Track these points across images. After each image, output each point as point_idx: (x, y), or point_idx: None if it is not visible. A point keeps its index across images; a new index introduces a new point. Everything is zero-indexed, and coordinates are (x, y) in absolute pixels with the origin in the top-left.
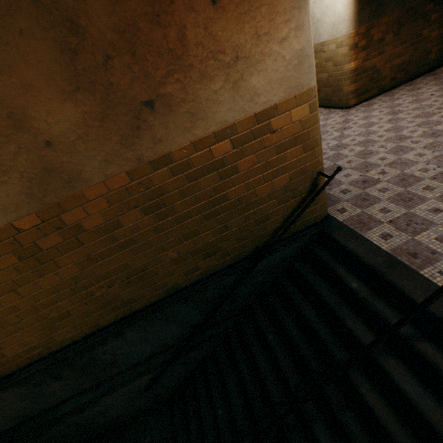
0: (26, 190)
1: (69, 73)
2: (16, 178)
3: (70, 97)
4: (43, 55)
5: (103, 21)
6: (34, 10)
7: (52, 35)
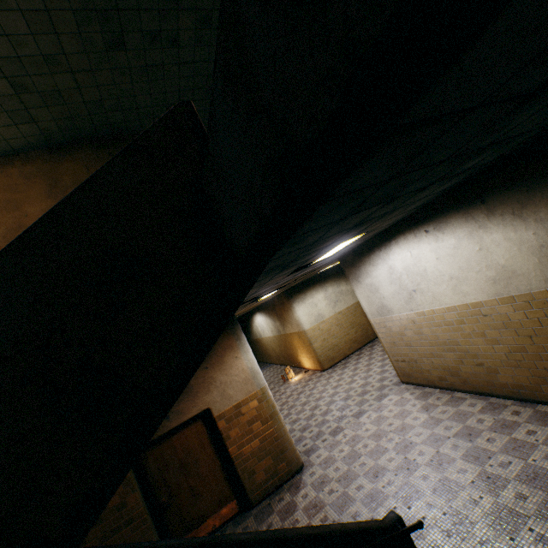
0: (5, 235)
1: (49, 193)
2: (3, 229)
3: (45, 200)
4: (41, 188)
5: (68, 180)
6: (44, 177)
7: (47, 183)
